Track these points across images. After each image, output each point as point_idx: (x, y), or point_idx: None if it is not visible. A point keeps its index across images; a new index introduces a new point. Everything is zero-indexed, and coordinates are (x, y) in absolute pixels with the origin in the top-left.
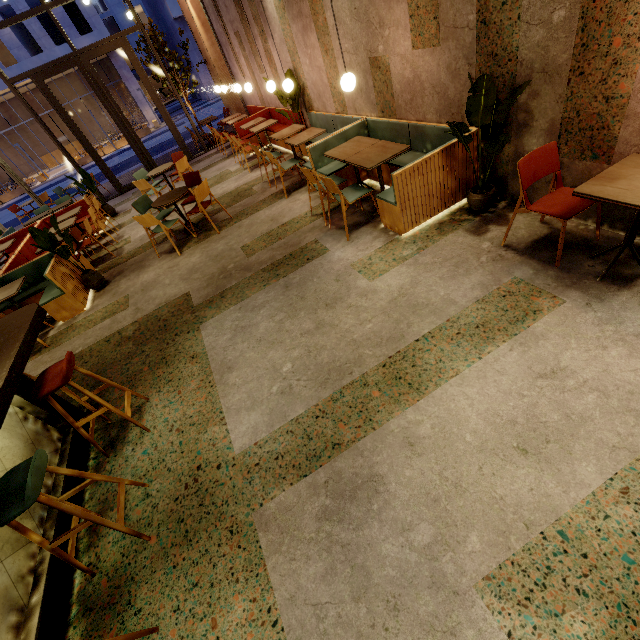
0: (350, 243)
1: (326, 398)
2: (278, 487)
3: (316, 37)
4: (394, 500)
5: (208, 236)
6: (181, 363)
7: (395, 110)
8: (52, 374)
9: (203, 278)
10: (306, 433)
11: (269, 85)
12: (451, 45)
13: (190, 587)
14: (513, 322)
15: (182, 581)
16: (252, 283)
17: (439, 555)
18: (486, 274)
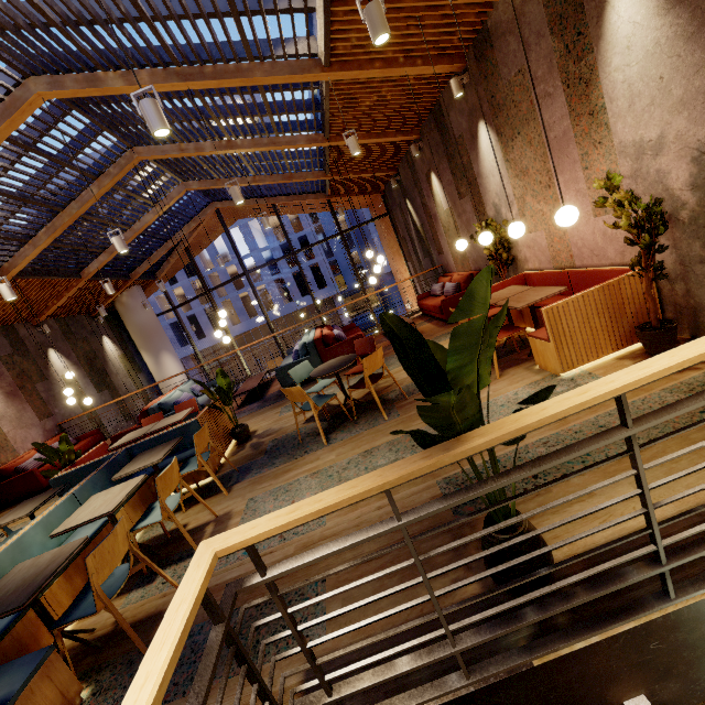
0: None
1: None
2: None
3: None
4: None
5: None
6: None
7: None
8: None
9: None
10: None
11: None
12: None
13: None
14: None
15: None
16: None
17: None
18: None
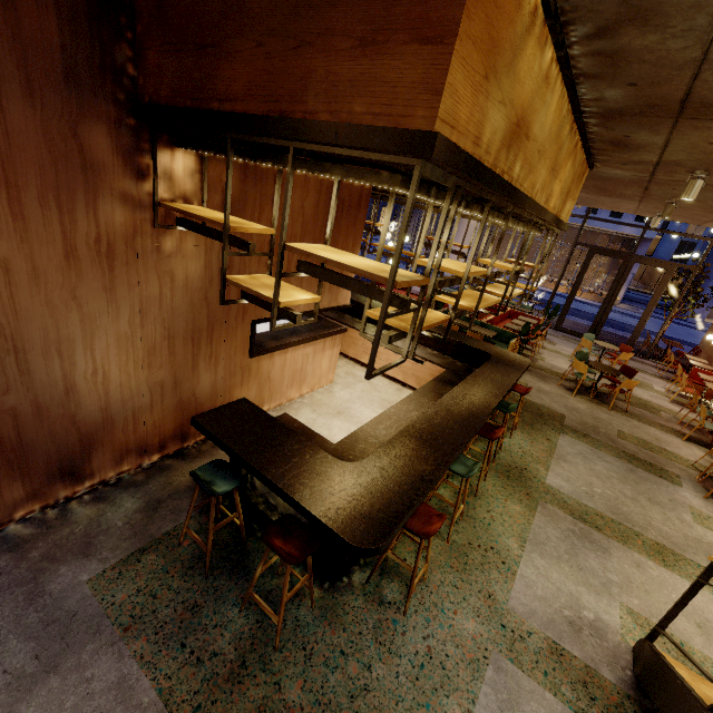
0: (703, 500)
1: (609, 516)
2: (558, 507)
3: None
4: (610, 561)
5: (600, 404)
6: (540, 435)
7: None
8: (518, 387)
9: (579, 418)
10: (586, 512)
11: None
12: None
13: (502, 486)
14: None
15: (500, 482)
16: (609, 448)
17: (614, 585)
18: None
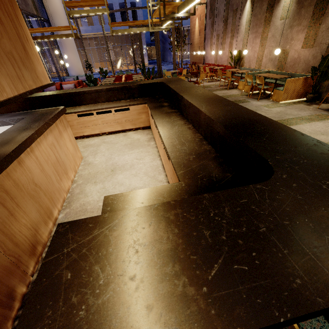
0: (259, 101)
1: None
2: None
3: (259, 40)
4: None
5: None
6: None
7: (284, 68)
8: None
9: None
10: None
11: (235, 51)
12: (317, 48)
13: None
14: (320, 119)
15: None
16: None
17: None
18: (311, 112)
